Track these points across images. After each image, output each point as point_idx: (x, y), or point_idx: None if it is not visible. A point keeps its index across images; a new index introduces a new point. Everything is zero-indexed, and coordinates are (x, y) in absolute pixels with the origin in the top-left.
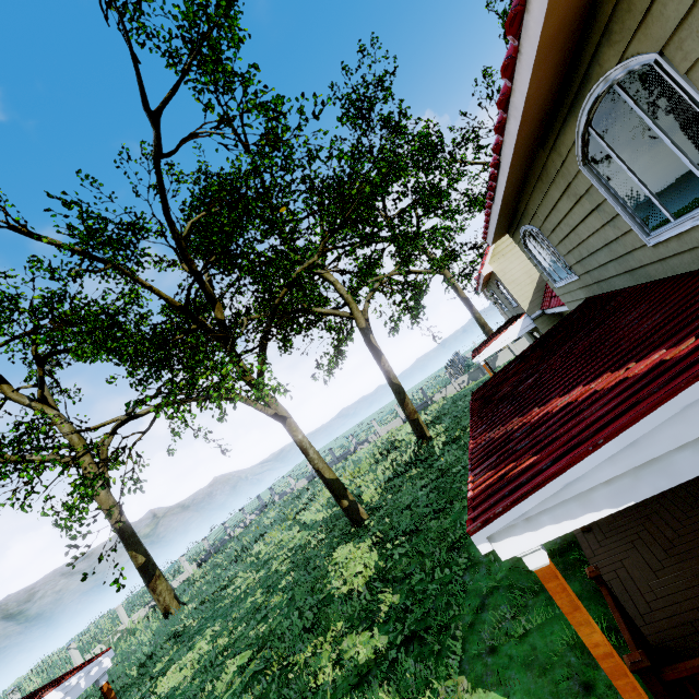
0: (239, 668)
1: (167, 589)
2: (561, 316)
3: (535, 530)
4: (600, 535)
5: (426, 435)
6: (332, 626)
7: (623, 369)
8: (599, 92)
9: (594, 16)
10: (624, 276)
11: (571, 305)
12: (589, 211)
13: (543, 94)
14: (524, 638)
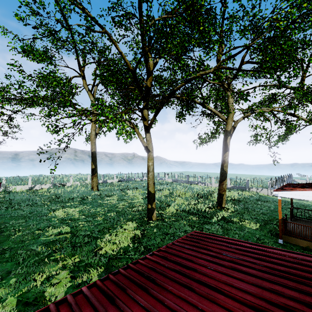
0: (59, 232)
1: (96, 181)
2: None
3: None
4: None
5: (222, 205)
6: (77, 256)
7: None
8: None
9: None
10: None
11: None
12: None
13: None
14: None
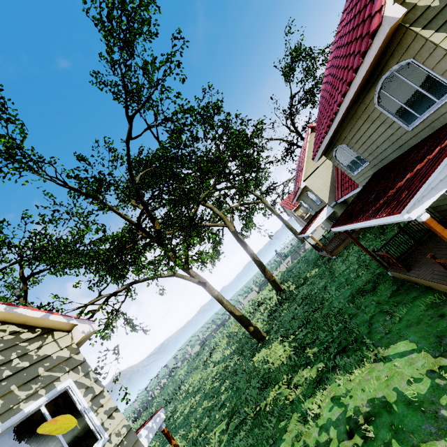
0: (222, 432)
1: None
2: (346, 203)
3: (422, 204)
4: (417, 268)
5: (281, 288)
6: (280, 380)
7: (425, 159)
8: (387, 75)
9: (387, 51)
10: (396, 151)
11: (363, 182)
12: (379, 125)
13: (365, 79)
14: (401, 320)
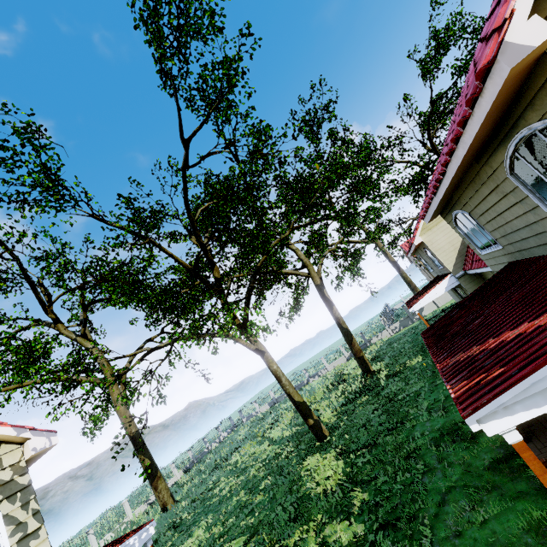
0: None
1: (165, 488)
2: (480, 275)
3: (511, 415)
4: (539, 444)
5: (370, 369)
6: (313, 517)
7: None
8: (524, 134)
9: (522, 96)
10: (542, 247)
11: (495, 267)
12: (513, 203)
13: (483, 134)
14: (484, 524)
